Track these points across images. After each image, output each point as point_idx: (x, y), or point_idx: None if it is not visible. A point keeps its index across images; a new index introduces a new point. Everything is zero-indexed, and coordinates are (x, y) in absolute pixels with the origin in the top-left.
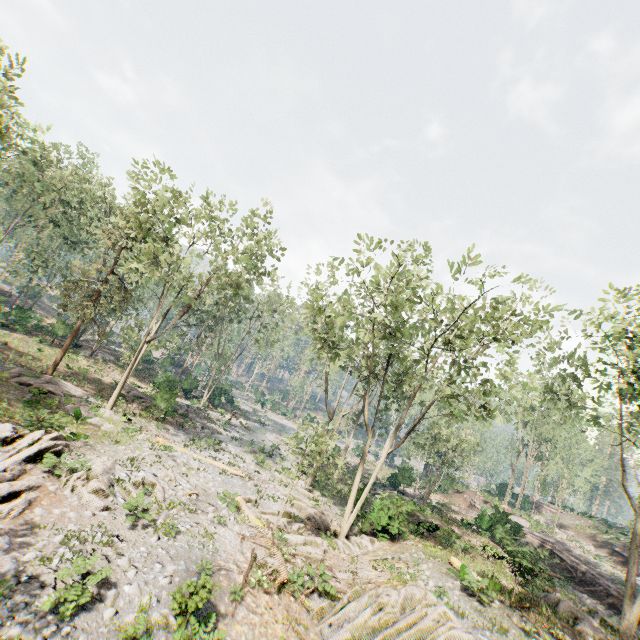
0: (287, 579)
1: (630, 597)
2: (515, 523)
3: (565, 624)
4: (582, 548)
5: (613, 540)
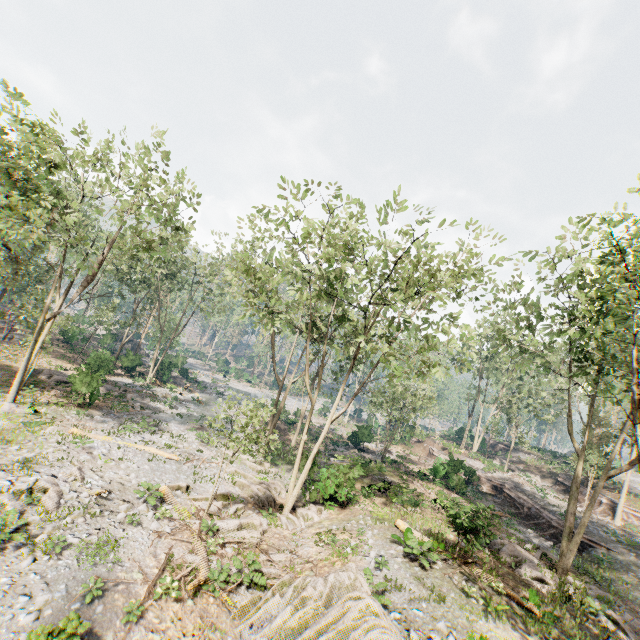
0: (204, 580)
1: (568, 535)
2: (469, 468)
3: (507, 571)
4: (530, 482)
5: (558, 470)
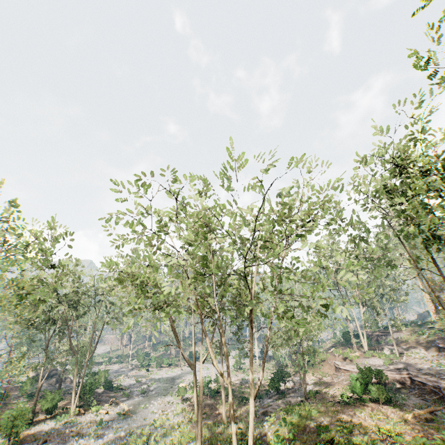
0: None
1: None
2: (376, 370)
3: None
4: (422, 358)
5: (430, 336)
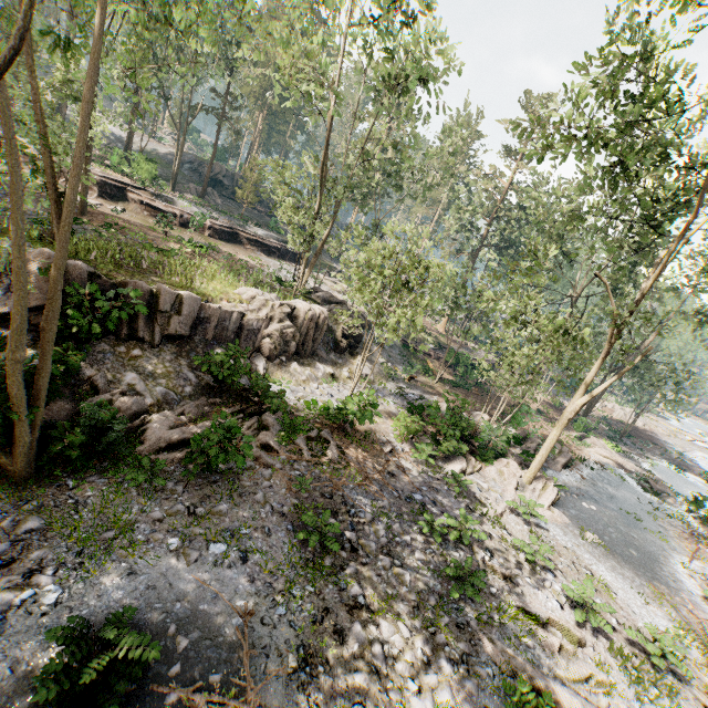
0: None
1: None
2: None
3: None
4: None
5: None
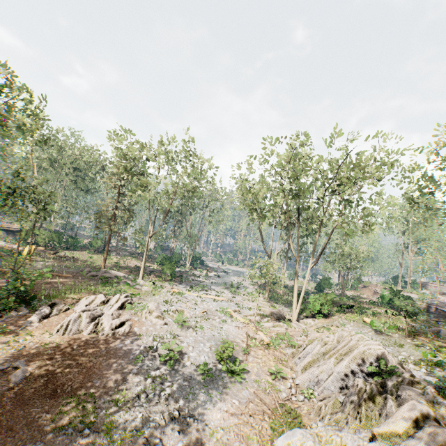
0: (269, 342)
1: None
2: (406, 296)
3: (444, 341)
4: None
5: None
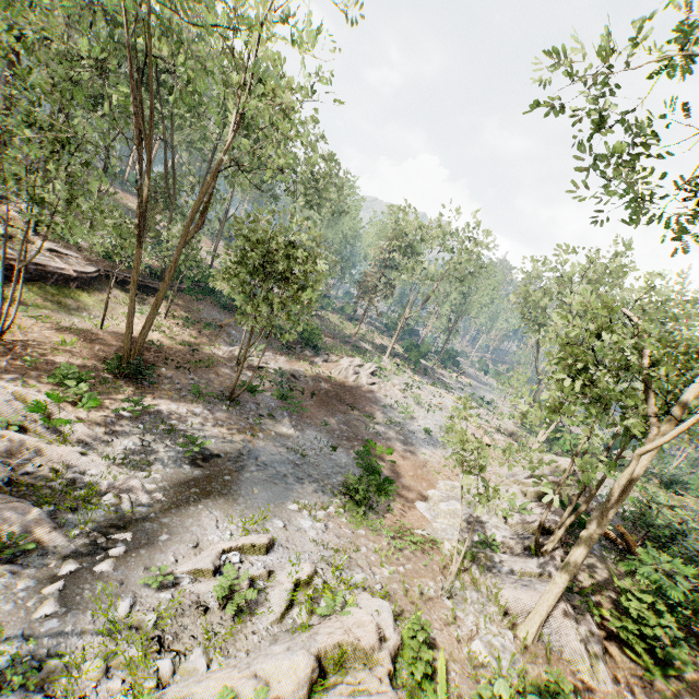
0: (490, 444)
1: None
2: None
3: None
4: None
5: None
